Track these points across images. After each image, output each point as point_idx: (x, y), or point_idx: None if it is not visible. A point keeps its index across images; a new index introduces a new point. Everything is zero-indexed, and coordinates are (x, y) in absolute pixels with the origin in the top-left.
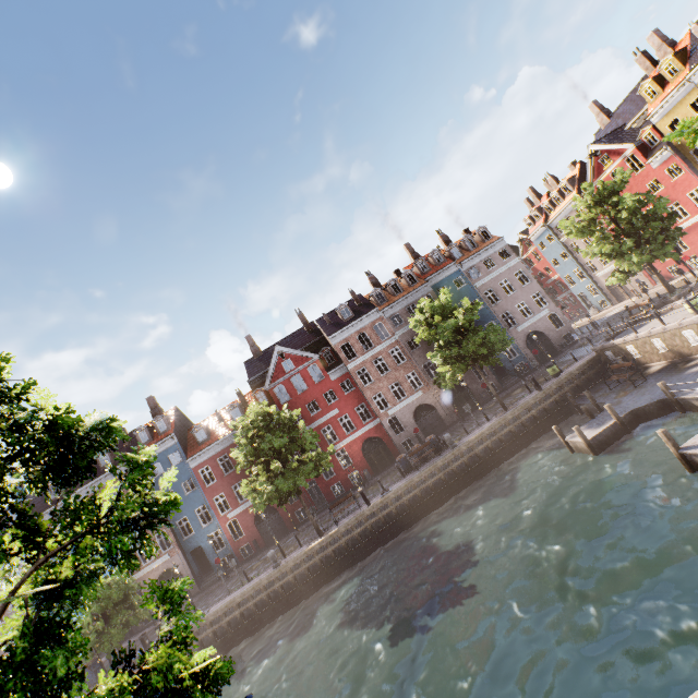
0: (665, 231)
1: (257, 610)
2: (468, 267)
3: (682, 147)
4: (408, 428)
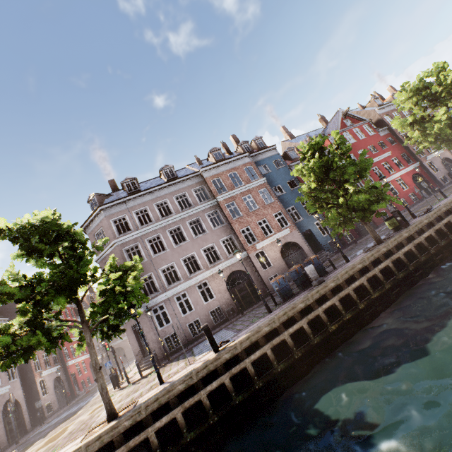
0: None
1: None
2: None
3: None
4: (441, 169)
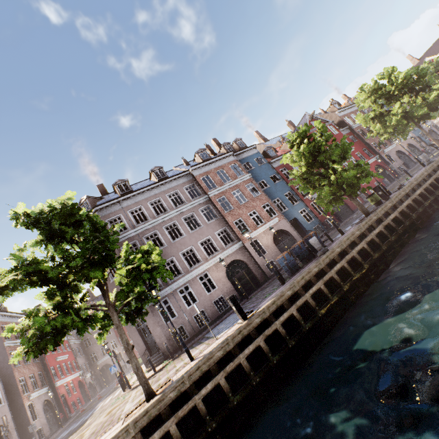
0: None
1: None
2: None
3: None
4: (396, 160)
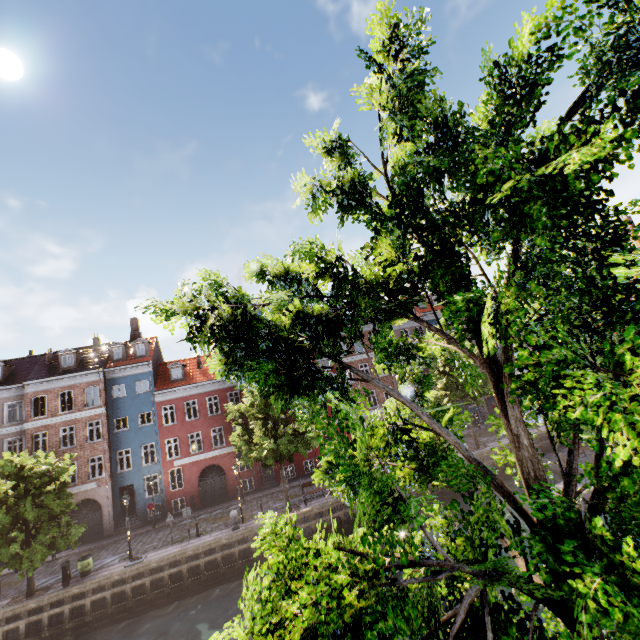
0: None
1: (206, 570)
2: None
3: None
4: None
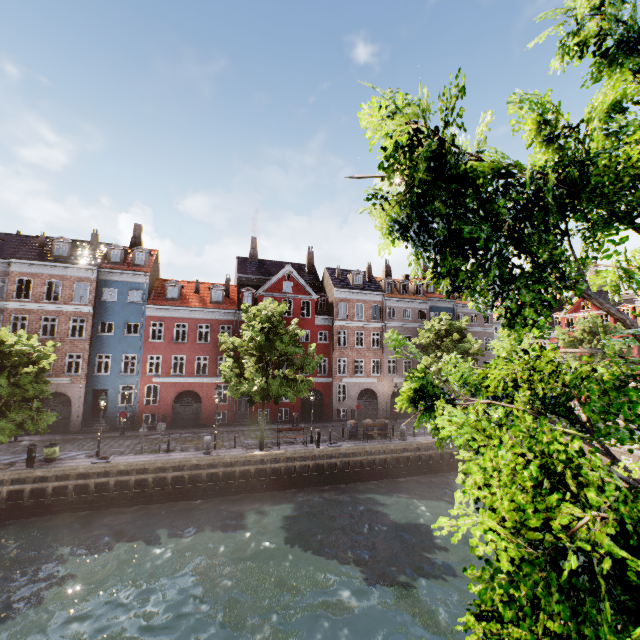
0: None
1: (171, 483)
2: (460, 311)
3: None
4: (350, 400)
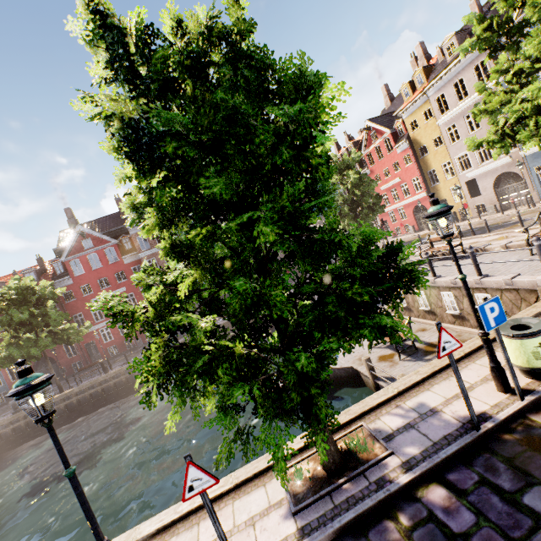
0: (374, 206)
1: None
2: None
3: (415, 143)
4: None
